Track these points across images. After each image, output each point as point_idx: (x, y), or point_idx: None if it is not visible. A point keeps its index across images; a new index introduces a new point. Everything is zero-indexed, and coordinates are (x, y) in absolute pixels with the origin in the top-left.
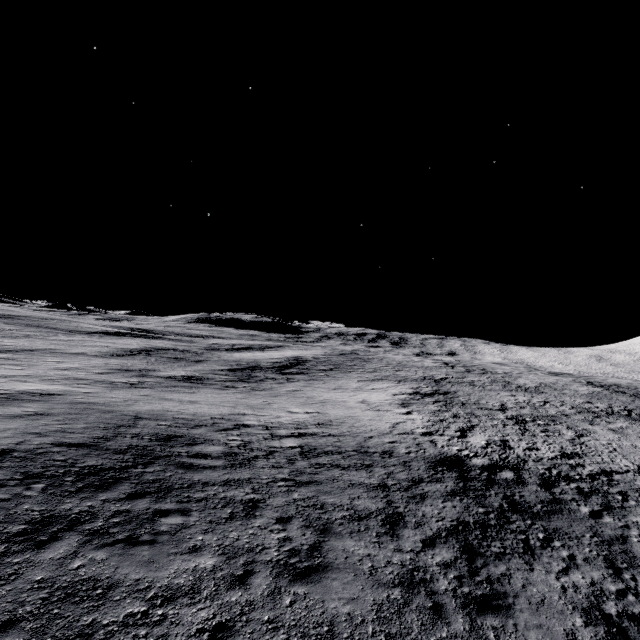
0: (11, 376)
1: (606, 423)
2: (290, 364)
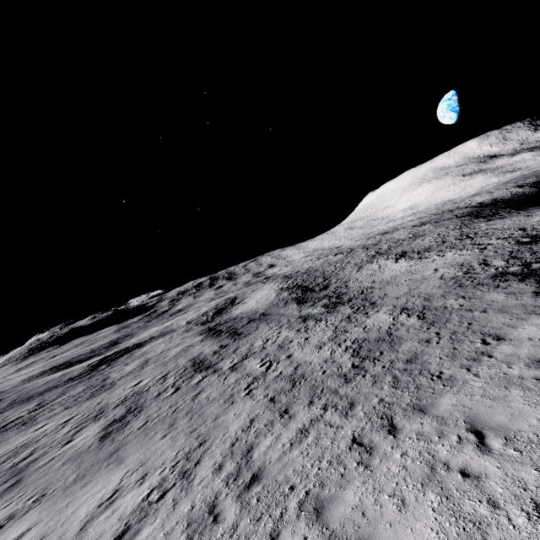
0: (340, 331)
1: (479, 226)
2: (301, 289)
